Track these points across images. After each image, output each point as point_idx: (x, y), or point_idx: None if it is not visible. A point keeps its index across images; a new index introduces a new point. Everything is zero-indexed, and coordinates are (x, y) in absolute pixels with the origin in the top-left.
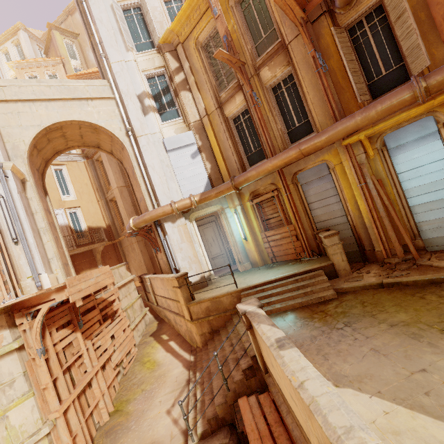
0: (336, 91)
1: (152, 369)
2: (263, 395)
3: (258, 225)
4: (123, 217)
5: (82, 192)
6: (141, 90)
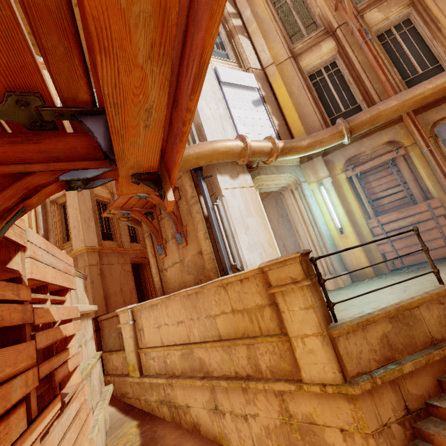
0: None
1: None
2: None
3: (360, 208)
4: (71, 224)
5: None
6: None
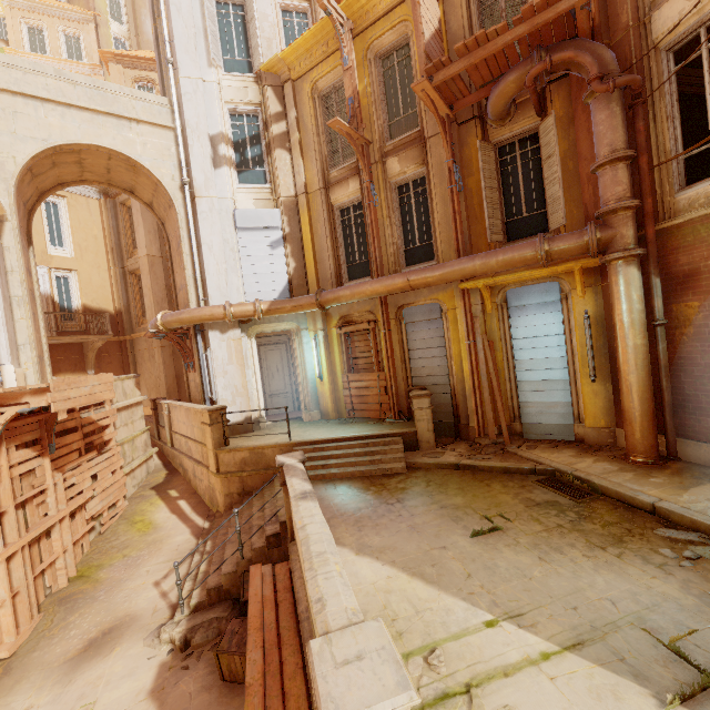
0: (467, 219)
1: (145, 532)
2: (281, 564)
3: (342, 362)
4: (146, 304)
5: (85, 248)
6: (218, 130)
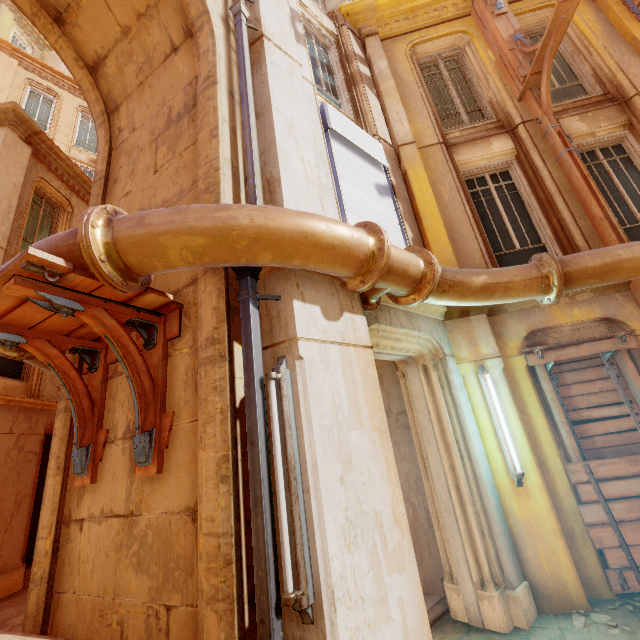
0: None
1: None
2: None
3: (552, 433)
4: None
5: None
6: (295, 8)
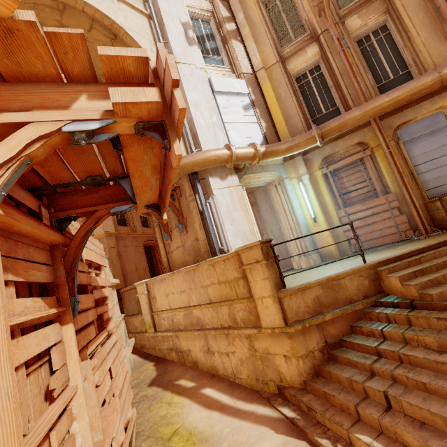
0: None
1: None
2: None
3: (332, 200)
4: None
5: None
6: (185, 20)
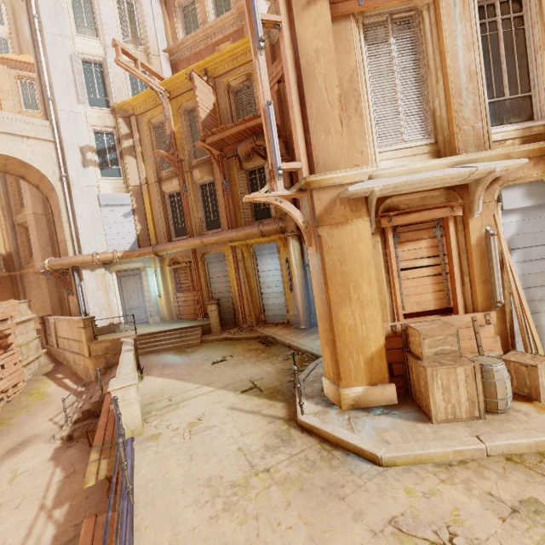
0: (234, 208)
1: (41, 398)
2: None
3: (172, 286)
4: (33, 248)
5: None
6: (86, 143)
